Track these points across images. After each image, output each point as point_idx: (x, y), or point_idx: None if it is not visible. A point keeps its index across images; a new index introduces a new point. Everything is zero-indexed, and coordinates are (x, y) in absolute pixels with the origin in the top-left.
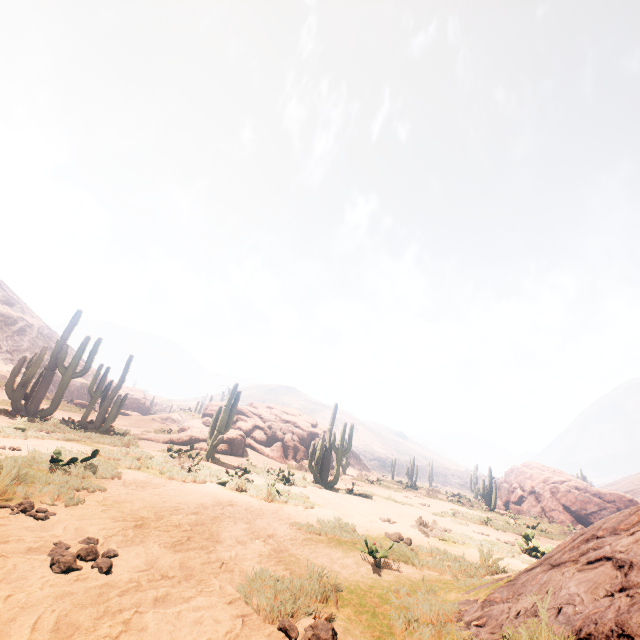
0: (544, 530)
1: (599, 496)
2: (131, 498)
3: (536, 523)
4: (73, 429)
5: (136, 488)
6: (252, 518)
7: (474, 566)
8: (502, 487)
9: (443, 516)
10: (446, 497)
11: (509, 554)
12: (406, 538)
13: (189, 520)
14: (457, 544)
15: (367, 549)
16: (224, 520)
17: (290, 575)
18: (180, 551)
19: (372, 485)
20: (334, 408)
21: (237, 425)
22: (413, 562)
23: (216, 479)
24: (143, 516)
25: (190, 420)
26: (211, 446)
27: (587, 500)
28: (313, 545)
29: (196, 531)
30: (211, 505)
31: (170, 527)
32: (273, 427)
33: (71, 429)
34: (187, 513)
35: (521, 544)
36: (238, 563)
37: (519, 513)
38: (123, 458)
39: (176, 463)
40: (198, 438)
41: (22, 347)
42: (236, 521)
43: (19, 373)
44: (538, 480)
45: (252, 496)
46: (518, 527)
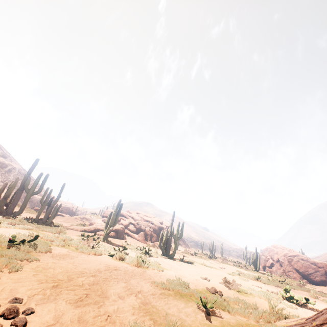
0: (288, 283)
1: (315, 264)
2: (54, 265)
3: (282, 279)
4: (30, 223)
5: (59, 259)
6: (128, 279)
7: (267, 313)
8: (261, 258)
9: (234, 275)
10: (232, 263)
11: (278, 301)
12: (219, 291)
13: (89, 281)
14: (247, 294)
15: (198, 300)
16: (111, 280)
17: (154, 325)
18: (80, 306)
19: (192, 256)
20: (173, 213)
21: (120, 222)
22: (228, 310)
23: (108, 253)
24: (59, 279)
25: (95, 219)
26: (106, 233)
27: (308, 266)
28: (166, 298)
29: (92, 289)
30: (103, 270)
31: (75, 287)
32: (139, 223)
33: (29, 223)
34: (88, 276)
35: (283, 294)
36: (119, 315)
37: (271, 272)
38: (55, 240)
39: (85, 243)
40: (99, 229)
41: (9, 179)
42: (118, 281)
43: (3, 191)
44: (281, 254)
45: (128, 263)
46: (274, 281)
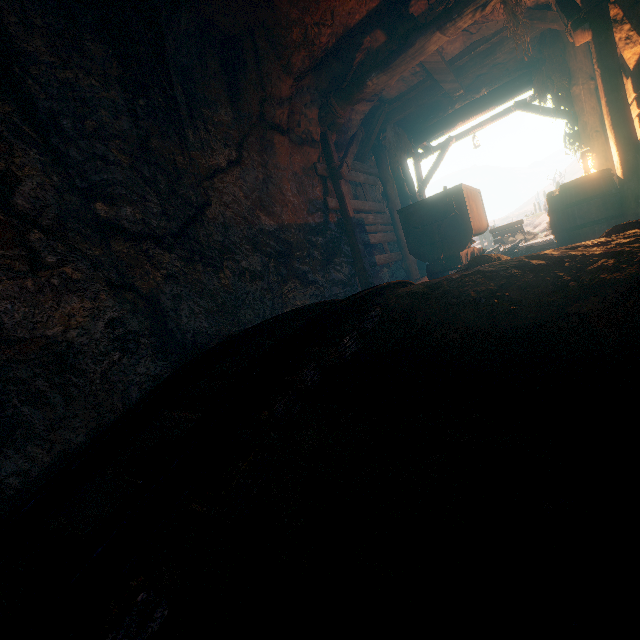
0: None
1: None
2: None
3: None
4: None
5: None
6: None
7: None
8: None
9: None
10: None
11: None
12: None
13: None
14: None
15: None
16: None
17: None
18: None
19: None
20: None
21: None
22: None
23: None
24: None
25: (537, 219)
26: None
27: None
28: None
29: None
30: None
31: None
32: None
33: None
34: None
35: None
36: None
37: None
38: None
39: None
40: None
41: None
42: None
43: None
44: None
45: None
46: None
